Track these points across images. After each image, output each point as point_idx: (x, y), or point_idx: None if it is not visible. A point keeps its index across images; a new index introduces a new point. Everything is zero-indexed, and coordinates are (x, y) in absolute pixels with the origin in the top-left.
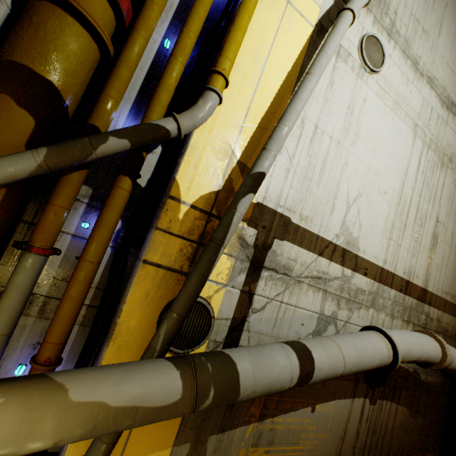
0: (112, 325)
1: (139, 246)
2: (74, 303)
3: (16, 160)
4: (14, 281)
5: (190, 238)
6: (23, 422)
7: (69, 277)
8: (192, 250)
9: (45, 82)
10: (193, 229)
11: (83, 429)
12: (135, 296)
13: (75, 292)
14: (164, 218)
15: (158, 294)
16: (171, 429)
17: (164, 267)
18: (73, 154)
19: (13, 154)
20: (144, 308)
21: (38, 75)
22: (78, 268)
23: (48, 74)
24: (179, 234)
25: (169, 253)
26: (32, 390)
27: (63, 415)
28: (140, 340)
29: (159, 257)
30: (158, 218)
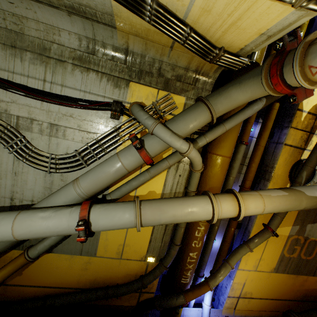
0: (267, 174)
1: (271, 137)
2: (257, 164)
3: (256, 106)
4: (238, 156)
5: (306, 130)
6: (297, 200)
7: (243, 154)
8: (306, 136)
9: (258, 65)
10: (307, 125)
11: (312, 204)
12: (280, 161)
13: (257, 160)
14: (294, 121)
15: (289, 159)
16: (291, 219)
17: (293, 146)
18: (274, 98)
19: (254, 104)
20: (283, 166)
21: (256, 63)
22: (257, 149)
23: (259, 61)
24: (301, 128)
25: (295, 139)
26: (292, 191)
27: (307, 199)
28: (281, 180)
29: (291, 142)
30: (291, 122)
